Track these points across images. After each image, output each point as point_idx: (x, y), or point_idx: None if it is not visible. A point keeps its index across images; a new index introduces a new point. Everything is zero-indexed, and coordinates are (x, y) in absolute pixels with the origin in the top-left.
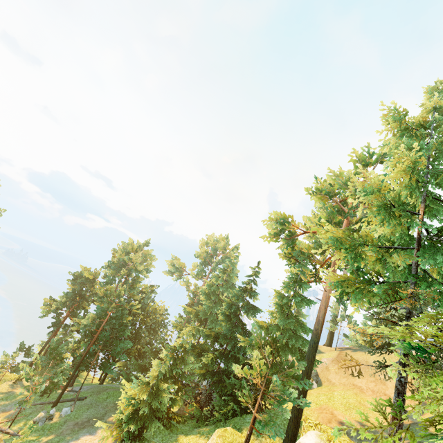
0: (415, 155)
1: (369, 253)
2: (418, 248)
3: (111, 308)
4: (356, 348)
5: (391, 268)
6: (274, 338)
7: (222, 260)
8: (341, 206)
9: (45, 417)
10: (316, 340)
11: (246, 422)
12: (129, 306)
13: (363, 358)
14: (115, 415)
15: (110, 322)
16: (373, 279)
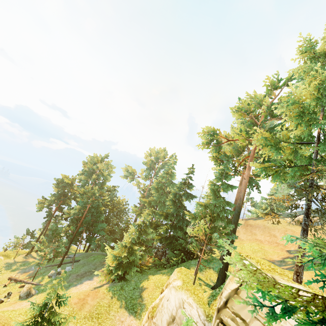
0: (324, 75)
1: (286, 147)
2: (318, 143)
3: (90, 201)
4: (255, 218)
5: (299, 156)
6: (212, 210)
7: (163, 166)
8: (255, 120)
9: (55, 273)
10: (239, 211)
11: (191, 264)
12: (102, 200)
13: (261, 223)
14: (104, 268)
15: (90, 211)
16: (287, 165)
